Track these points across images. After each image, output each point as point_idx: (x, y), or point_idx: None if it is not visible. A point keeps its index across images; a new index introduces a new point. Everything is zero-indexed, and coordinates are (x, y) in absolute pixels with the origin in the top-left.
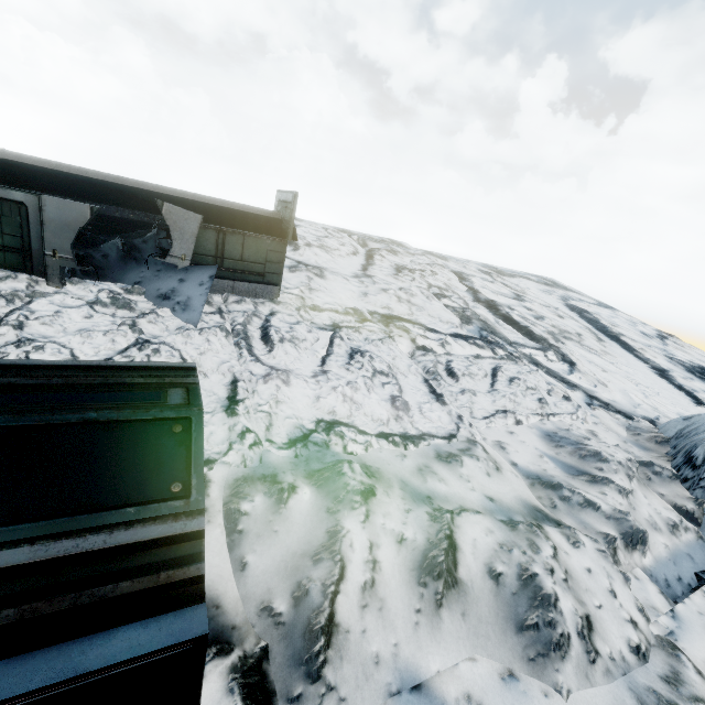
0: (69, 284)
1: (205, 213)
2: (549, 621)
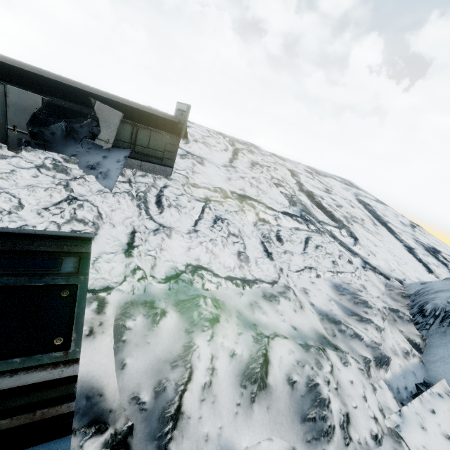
0: (24, 151)
1: (125, 111)
2: (322, 417)
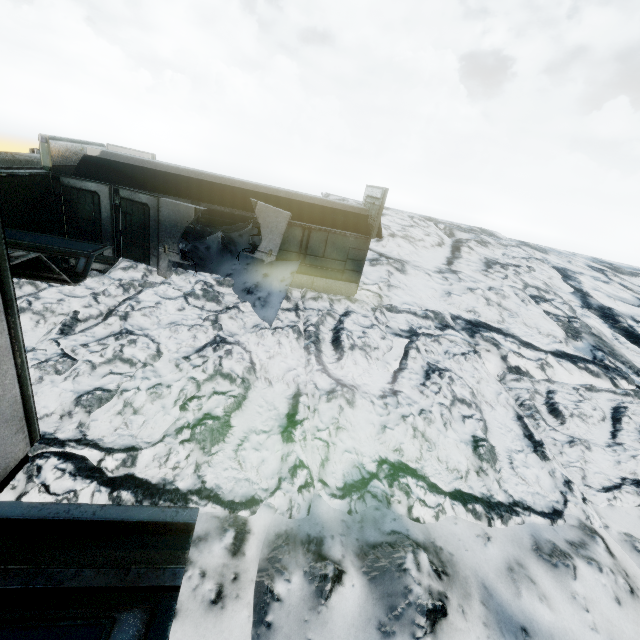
0: (175, 274)
1: (294, 210)
2: None
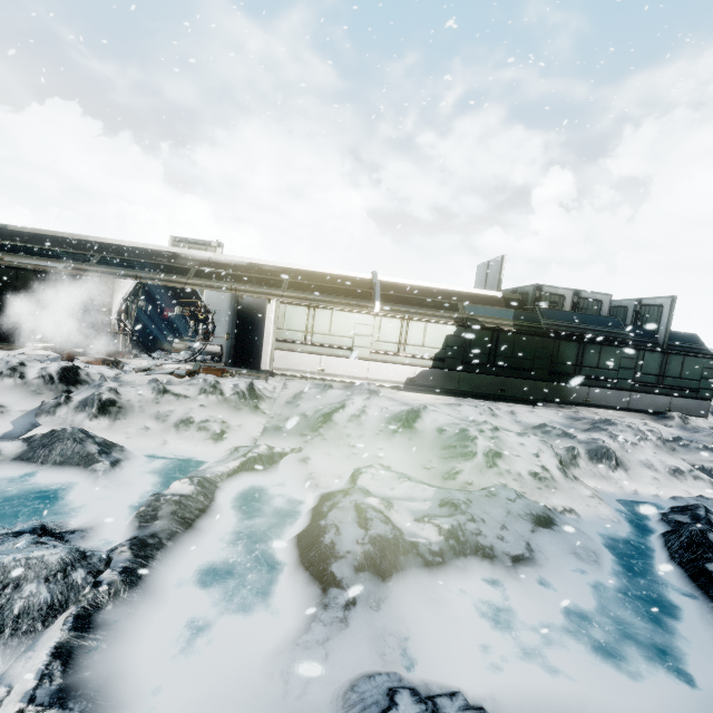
0: None
1: None
2: None
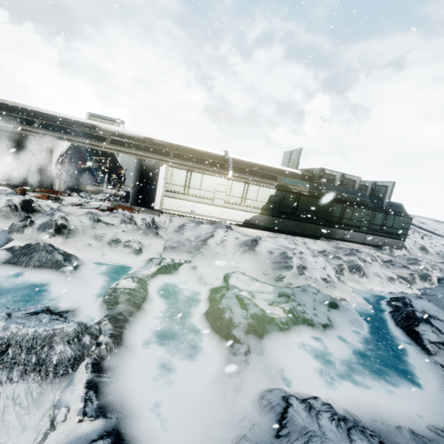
0: None
1: None
2: None
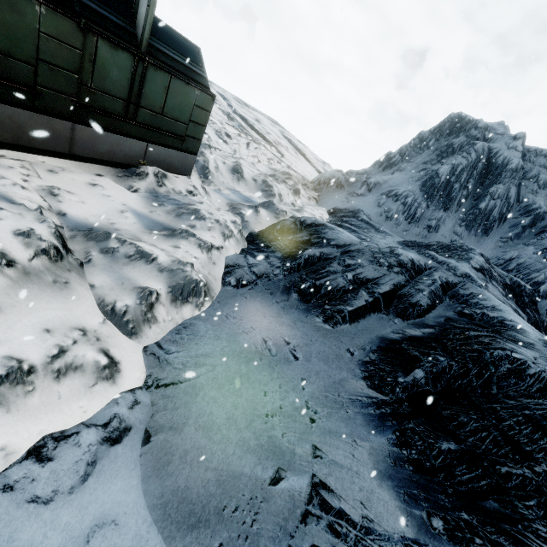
0: None
1: None
2: (270, 190)
